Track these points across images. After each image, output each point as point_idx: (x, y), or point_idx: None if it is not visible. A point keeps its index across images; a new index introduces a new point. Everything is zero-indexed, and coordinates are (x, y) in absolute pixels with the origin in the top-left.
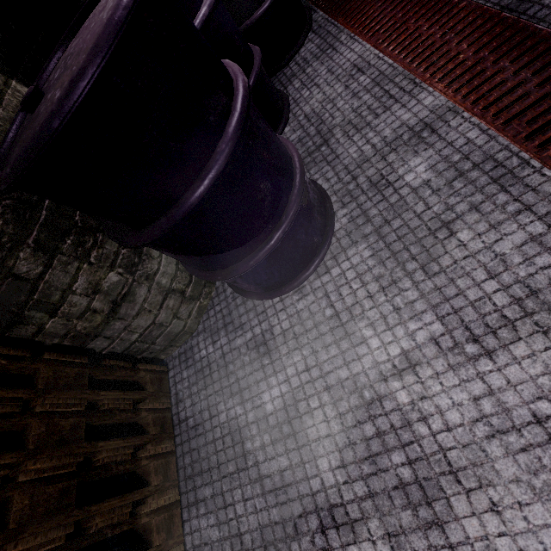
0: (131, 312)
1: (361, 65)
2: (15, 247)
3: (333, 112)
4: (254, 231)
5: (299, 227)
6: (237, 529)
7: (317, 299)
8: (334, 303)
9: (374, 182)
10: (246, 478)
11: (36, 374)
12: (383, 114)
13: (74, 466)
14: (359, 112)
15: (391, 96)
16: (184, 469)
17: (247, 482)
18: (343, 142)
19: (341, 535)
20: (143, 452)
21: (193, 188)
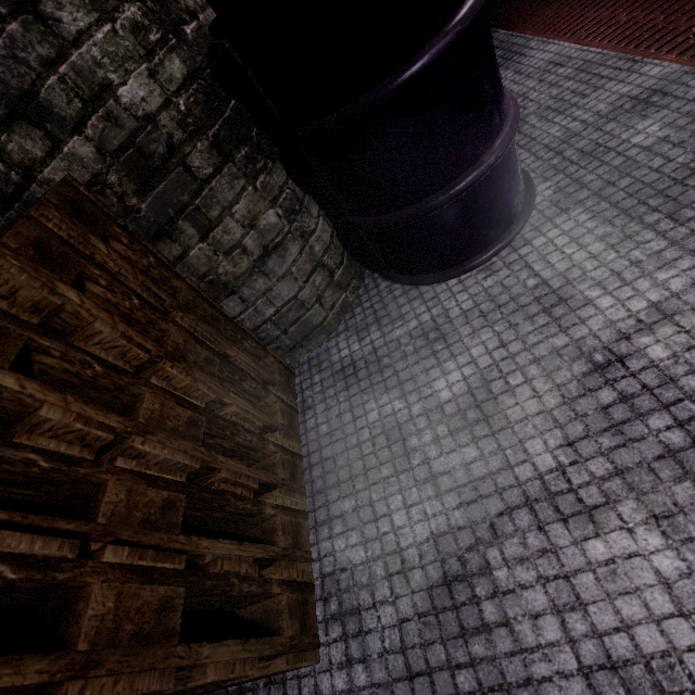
0: (278, 270)
1: (559, 61)
2: (195, 133)
3: (525, 104)
4: (465, 145)
5: (505, 171)
6: (394, 545)
7: (513, 272)
8: (539, 272)
9: (588, 152)
10: (410, 480)
11: (175, 294)
12: (594, 93)
13: (203, 403)
14: (560, 97)
15: (602, 77)
16: (311, 483)
17: (411, 485)
18: (540, 126)
19: (572, 529)
20: (270, 436)
21: (432, 42)
